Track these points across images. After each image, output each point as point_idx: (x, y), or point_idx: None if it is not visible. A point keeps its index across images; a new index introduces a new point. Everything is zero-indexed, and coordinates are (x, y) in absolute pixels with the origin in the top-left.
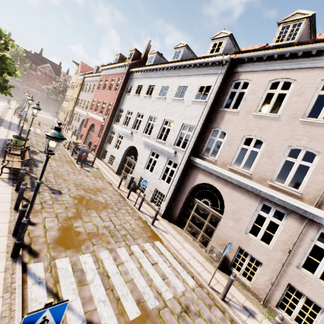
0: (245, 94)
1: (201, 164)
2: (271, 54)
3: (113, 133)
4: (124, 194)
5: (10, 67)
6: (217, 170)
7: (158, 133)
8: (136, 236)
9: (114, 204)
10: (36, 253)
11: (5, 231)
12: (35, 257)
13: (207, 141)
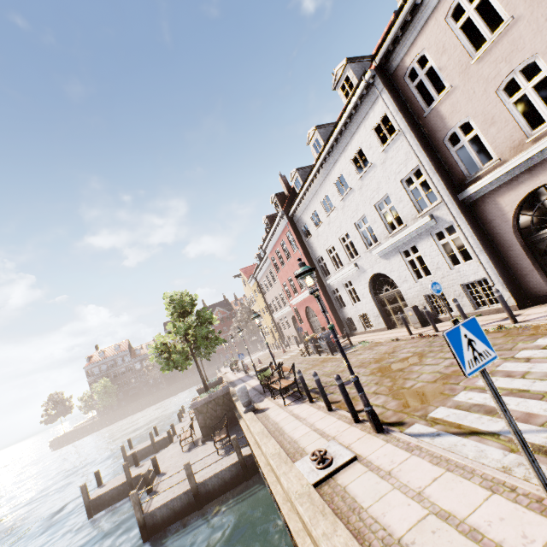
0: (434, 67)
1: (485, 187)
2: (410, 7)
3: (336, 291)
4: (426, 333)
5: (208, 315)
6: (517, 164)
7: (385, 226)
8: (508, 345)
9: (428, 347)
10: (398, 422)
11: (345, 425)
12: (403, 425)
13: (455, 159)
